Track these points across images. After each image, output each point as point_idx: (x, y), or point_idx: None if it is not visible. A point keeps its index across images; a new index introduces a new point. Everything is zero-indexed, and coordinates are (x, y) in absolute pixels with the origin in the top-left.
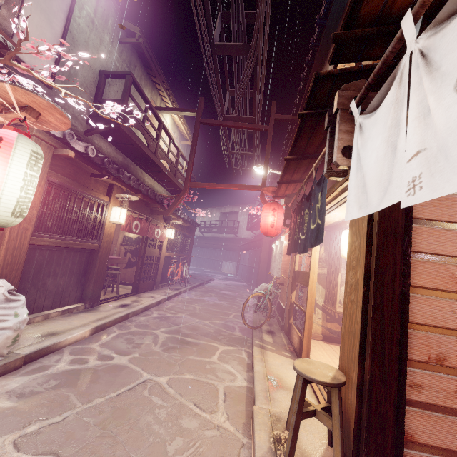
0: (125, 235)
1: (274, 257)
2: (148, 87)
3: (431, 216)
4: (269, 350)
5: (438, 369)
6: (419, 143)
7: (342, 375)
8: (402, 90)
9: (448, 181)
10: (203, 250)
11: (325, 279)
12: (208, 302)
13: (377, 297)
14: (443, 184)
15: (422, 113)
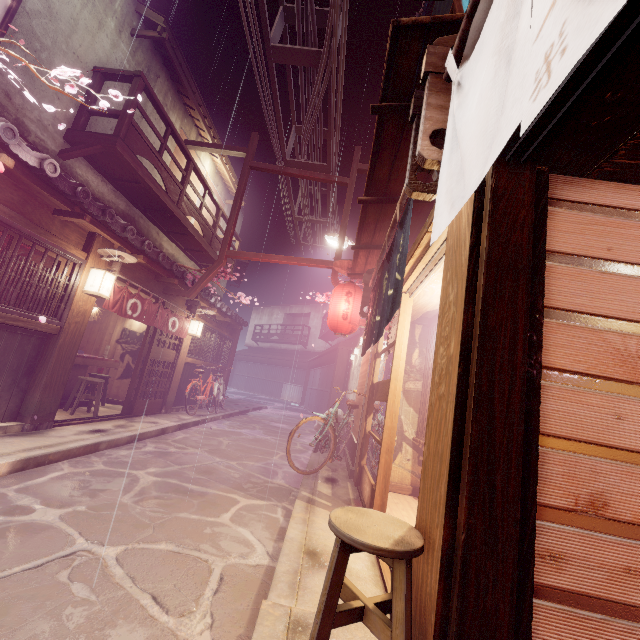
0: (125, 328)
1: (352, 373)
2: (178, 111)
3: (577, 250)
4: (321, 507)
5: (592, 524)
6: None
7: (418, 536)
8: None
9: None
10: (256, 366)
11: (419, 399)
12: (246, 436)
13: (482, 381)
14: None
15: None
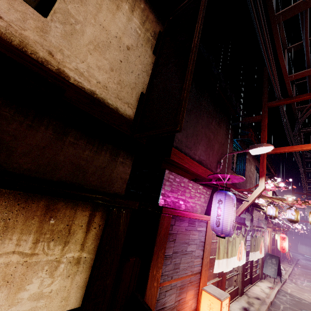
0: None
1: None
2: None
3: None
4: None
5: None
6: None
7: None
8: None
9: None
10: None
11: None
12: None
13: None
14: None
15: None
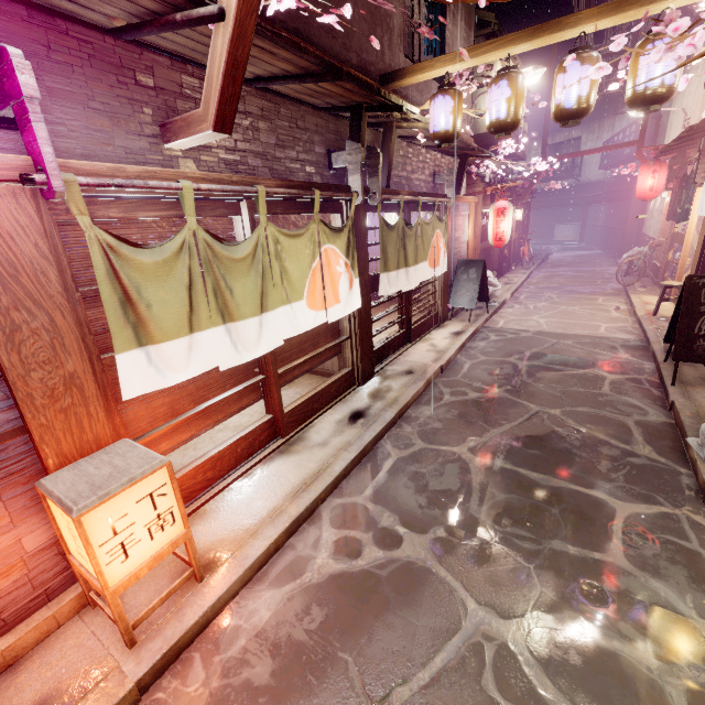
0: None
1: (650, 213)
2: None
3: None
4: (643, 295)
5: None
6: None
7: None
8: None
9: None
10: None
11: None
12: (566, 275)
13: None
14: None
15: None
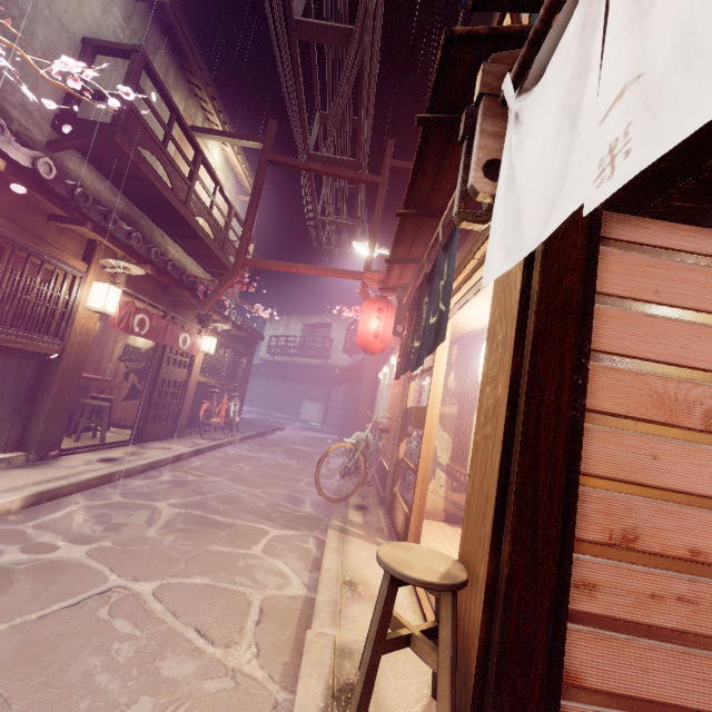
0: (128, 344)
1: (380, 393)
2: (181, 91)
3: (626, 292)
4: (354, 536)
5: (624, 556)
6: (627, 71)
7: (462, 569)
8: (595, 2)
9: (689, 113)
10: (272, 382)
11: (455, 423)
12: (267, 461)
13: (529, 426)
14: (677, 124)
15: (635, 17)
